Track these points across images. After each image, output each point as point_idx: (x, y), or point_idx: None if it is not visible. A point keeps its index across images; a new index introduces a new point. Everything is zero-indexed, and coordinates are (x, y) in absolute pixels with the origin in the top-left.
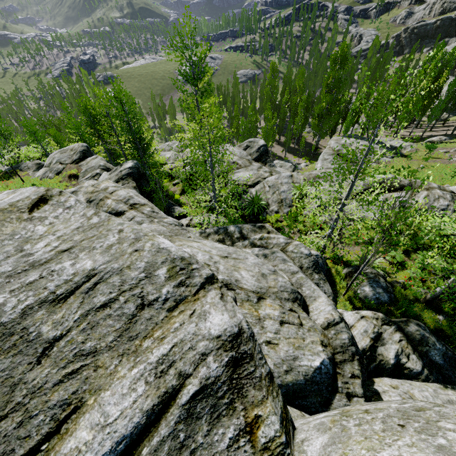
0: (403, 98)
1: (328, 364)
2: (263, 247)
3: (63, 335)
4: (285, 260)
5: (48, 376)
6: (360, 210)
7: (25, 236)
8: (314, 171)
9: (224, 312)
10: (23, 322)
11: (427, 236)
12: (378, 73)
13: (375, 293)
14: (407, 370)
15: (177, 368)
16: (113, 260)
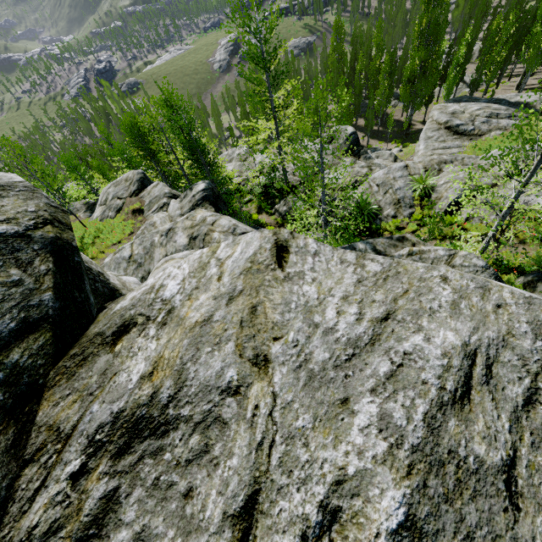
0: None
1: None
2: None
3: (512, 458)
4: None
5: None
6: None
7: (300, 304)
8: (415, 156)
9: None
10: (440, 441)
11: None
12: (484, 3)
13: None
14: None
15: None
16: (480, 326)
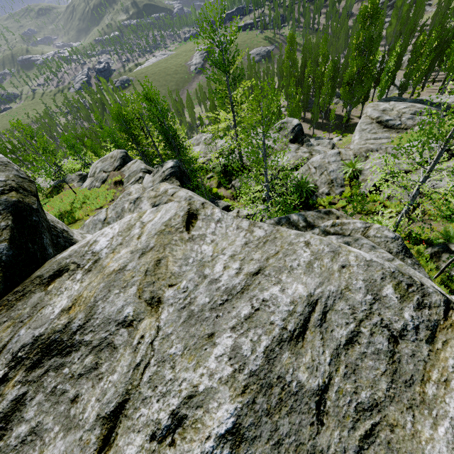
0: None
1: None
2: (338, 234)
3: (327, 384)
4: (374, 247)
5: (342, 441)
6: None
7: (197, 259)
8: (351, 144)
9: None
10: (273, 369)
11: None
12: (412, 22)
13: None
14: None
15: None
16: (325, 281)
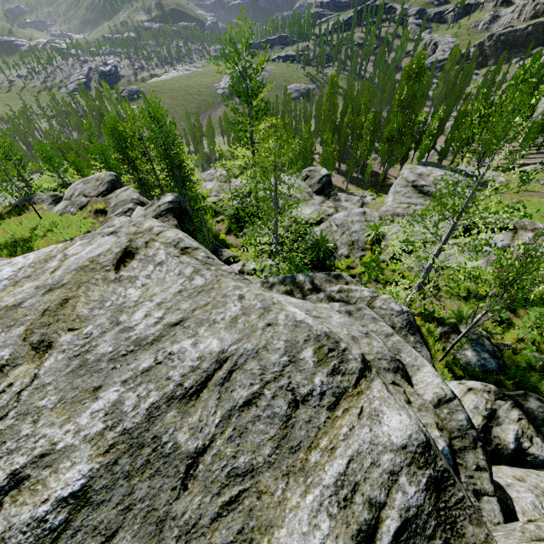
0: (528, 122)
1: (448, 453)
2: (343, 302)
3: (206, 447)
4: (375, 319)
5: (200, 507)
6: (467, 258)
7: (117, 303)
8: (384, 206)
9: (401, 411)
10: (151, 428)
11: (536, 288)
12: (458, 89)
13: (479, 359)
14: (531, 456)
15: (364, 493)
16: (244, 338)
